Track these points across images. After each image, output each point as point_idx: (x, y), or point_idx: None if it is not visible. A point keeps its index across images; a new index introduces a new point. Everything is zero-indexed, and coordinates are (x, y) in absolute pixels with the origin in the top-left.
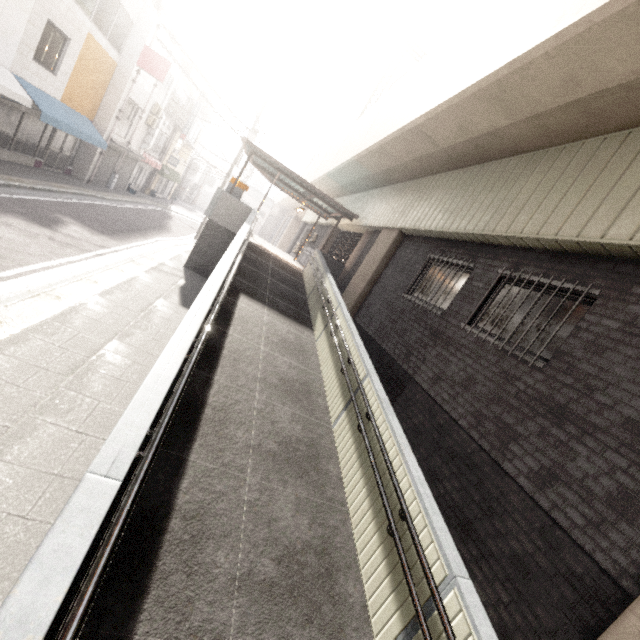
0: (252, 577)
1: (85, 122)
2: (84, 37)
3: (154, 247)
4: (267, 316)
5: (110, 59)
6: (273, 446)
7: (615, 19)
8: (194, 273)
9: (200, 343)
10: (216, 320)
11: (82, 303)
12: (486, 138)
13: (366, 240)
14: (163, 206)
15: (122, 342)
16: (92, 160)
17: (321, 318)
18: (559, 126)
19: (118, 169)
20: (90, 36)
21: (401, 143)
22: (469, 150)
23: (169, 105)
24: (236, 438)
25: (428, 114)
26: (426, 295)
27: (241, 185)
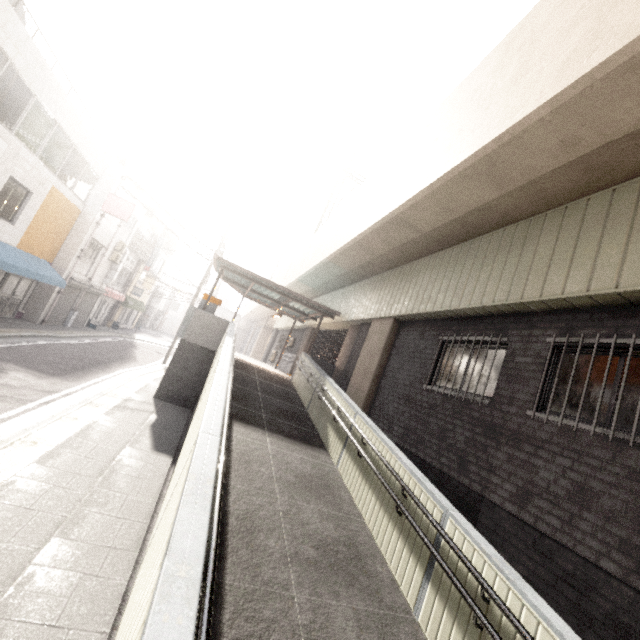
0: None
1: (43, 264)
2: (48, 190)
3: (117, 381)
4: (271, 444)
5: (74, 207)
6: None
7: (620, 71)
8: (166, 403)
9: (212, 544)
10: None
11: (7, 482)
12: (474, 214)
13: (354, 335)
14: (126, 336)
15: (66, 538)
16: (48, 300)
17: (335, 433)
18: (557, 188)
19: (77, 306)
20: (54, 189)
21: (379, 235)
22: (455, 229)
23: (133, 242)
24: None
25: (408, 202)
26: (449, 382)
27: (214, 300)
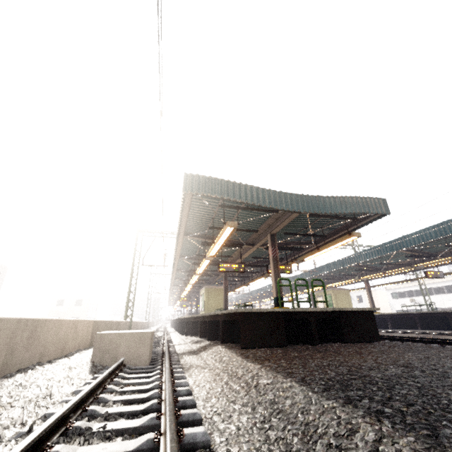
0: None
1: None
2: None
3: None
4: None
5: None
6: None
7: None
8: None
9: None
10: None
11: None
12: None
13: None
14: None
15: None
16: None
17: None
18: None
19: None
20: None
21: None
22: None
23: None
24: None
25: None
26: None
27: None
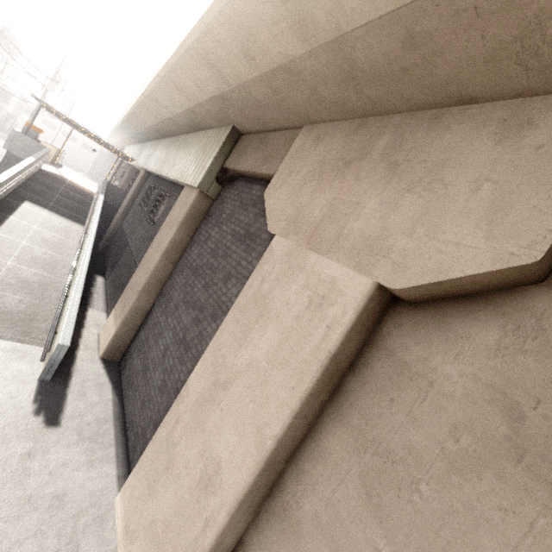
0: (4, 282)
1: None
2: None
3: None
4: (46, 214)
5: None
6: (28, 258)
7: (148, 98)
8: None
9: None
10: (2, 211)
11: None
12: (159, 126)
13: None
14: None
15: None
16: None
17: None
18: (172, 128)
19: None
20: None
21: (134, 118)
22: (160, 130)
23: None
24: (5, 252)
25: (132, 108)
26: None
27: (35, 128)
